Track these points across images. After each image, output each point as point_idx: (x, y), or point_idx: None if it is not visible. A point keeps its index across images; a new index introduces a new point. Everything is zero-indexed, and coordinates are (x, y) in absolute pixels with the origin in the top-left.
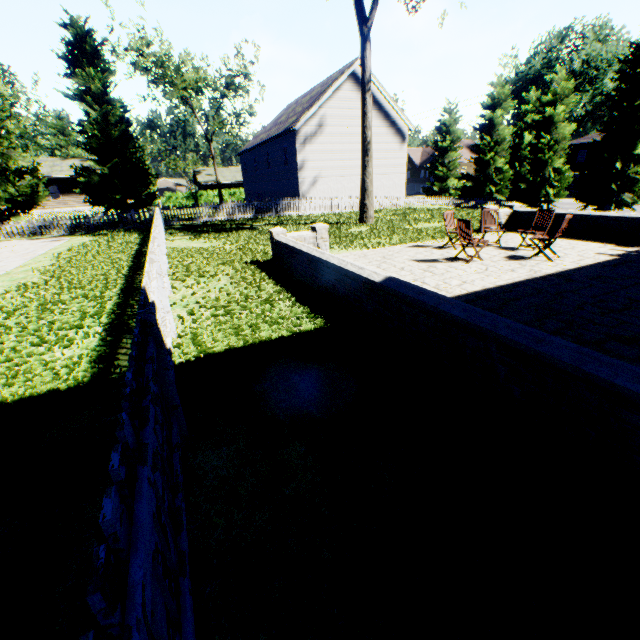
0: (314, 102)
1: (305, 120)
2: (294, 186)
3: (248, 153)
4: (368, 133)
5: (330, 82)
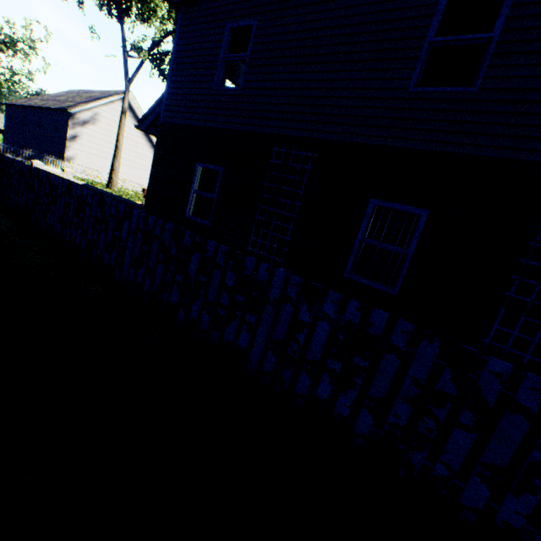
0: (91, 101)
1: (81, 110)
2: (61, 150)
3: (18, 108)
4: (121, 137)
5: (108, 95)
